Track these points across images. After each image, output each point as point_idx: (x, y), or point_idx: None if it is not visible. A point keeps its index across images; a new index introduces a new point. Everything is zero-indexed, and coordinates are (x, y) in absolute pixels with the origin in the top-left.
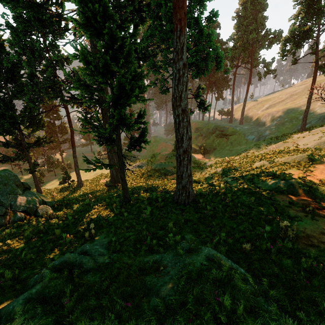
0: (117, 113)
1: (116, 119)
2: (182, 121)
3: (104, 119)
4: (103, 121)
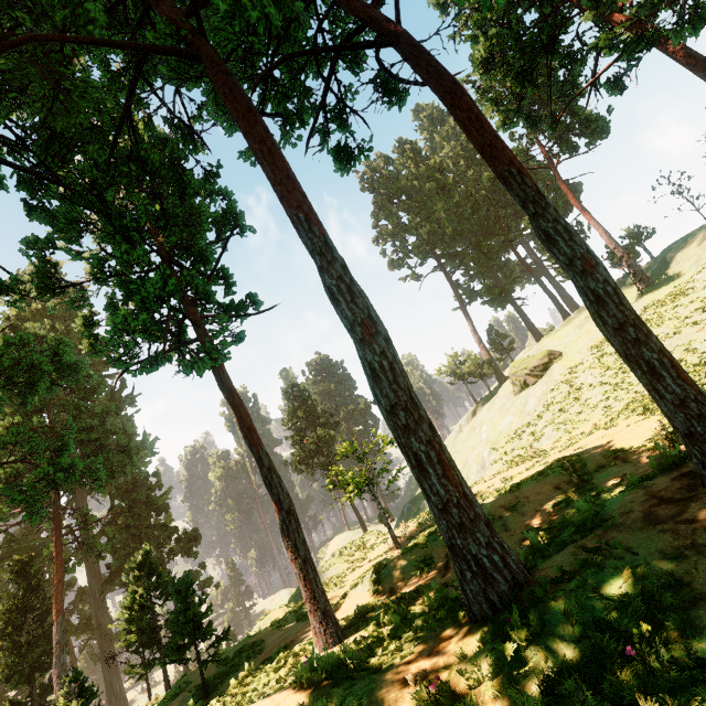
0: (9, 702)
1: (9, 705)
2: (57, 686)
3: (101, 648)
4: (100, 651)
